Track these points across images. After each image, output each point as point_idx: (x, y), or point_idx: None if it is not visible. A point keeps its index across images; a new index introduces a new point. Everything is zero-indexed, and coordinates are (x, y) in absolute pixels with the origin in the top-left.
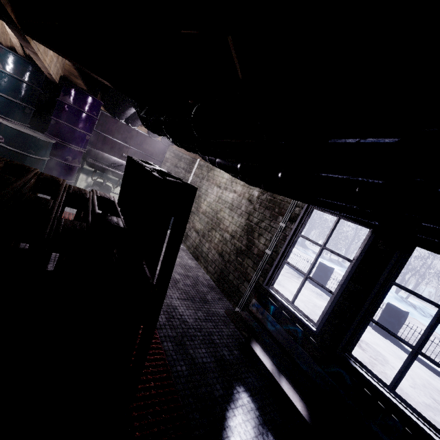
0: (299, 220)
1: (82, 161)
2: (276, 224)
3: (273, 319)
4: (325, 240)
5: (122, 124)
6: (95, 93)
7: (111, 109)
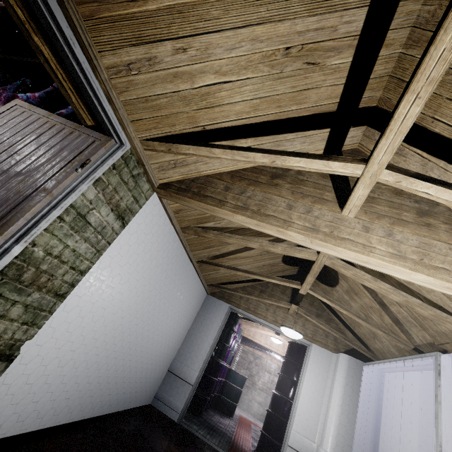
0: None
1: None
2: None
3: None
4: None
5: None
6: None
7: None
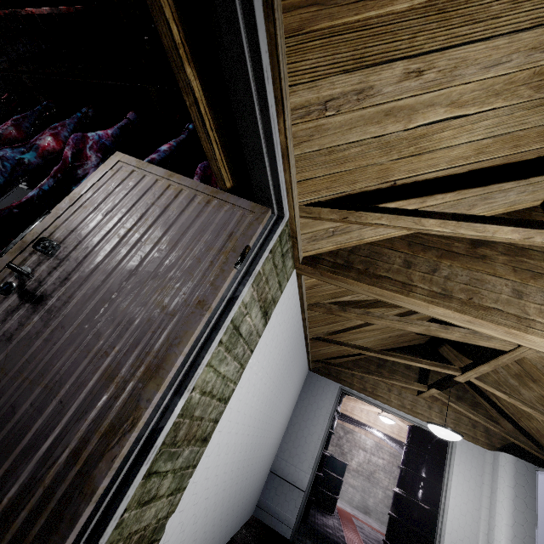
0: None
1: None
2: None
3: None
4: None
5: None
6: None
7: None
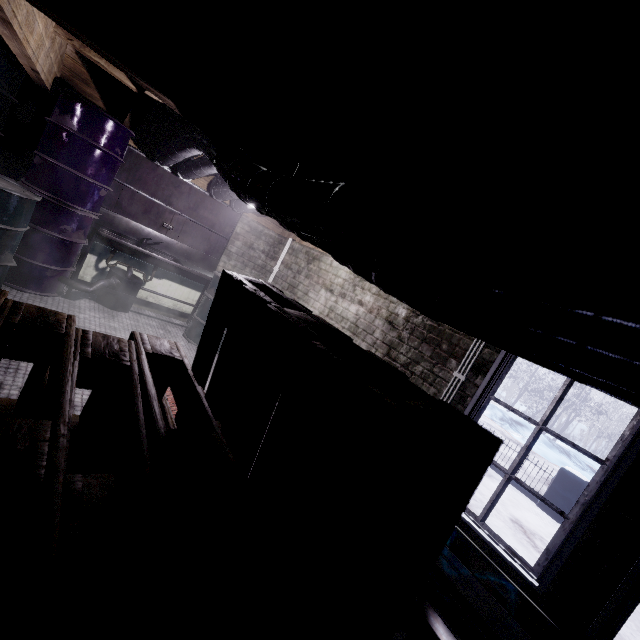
0: (493, 372)
1: (91, 232)
2: (444, 372)
3: (453, 554)
4: (545, 414)
5: (165, 172)
6: (120, 115)
7: (145, 145)
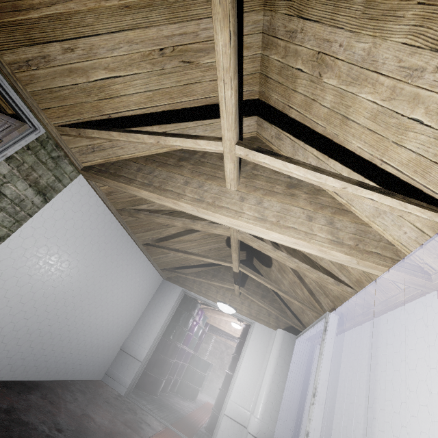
0: None
1: None
2: None
3: None
4: None
5: None
6: None
7: None
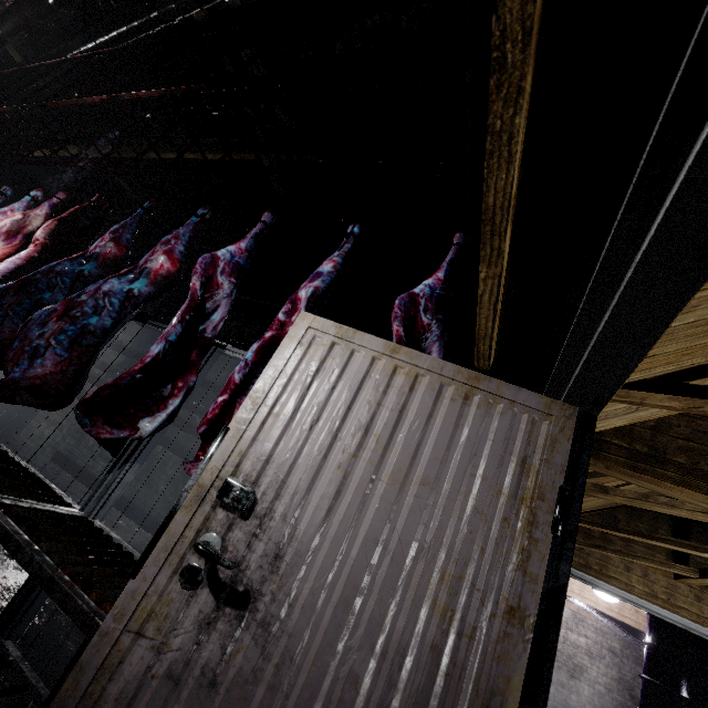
0: None
1: None
2: None
3: None
4: None
5: None
6: None
7: None
